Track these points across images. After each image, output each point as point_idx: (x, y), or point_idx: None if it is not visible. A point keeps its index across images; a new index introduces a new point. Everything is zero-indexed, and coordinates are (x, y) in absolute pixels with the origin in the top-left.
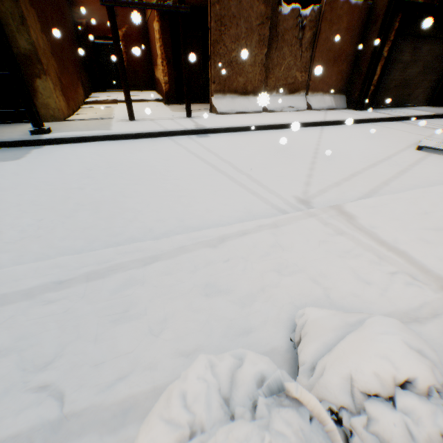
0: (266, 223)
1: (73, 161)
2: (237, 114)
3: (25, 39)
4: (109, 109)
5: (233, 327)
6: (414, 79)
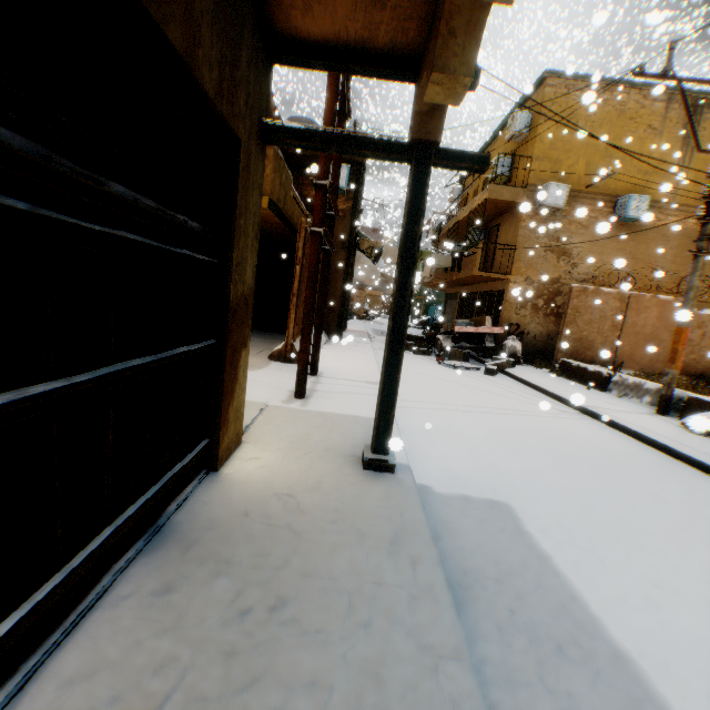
0: (619, 419)
1: (506, 463)
2: None
3: (251, 264)
4: None
5: (703, 440)
6: None
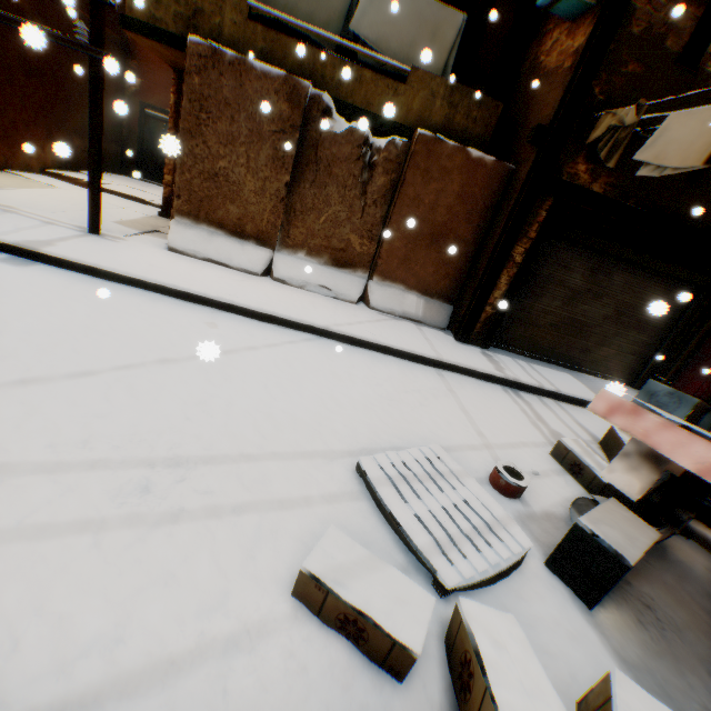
0: None
1: None
2: (203, 262)
3: None
4: (40, 185)
5: None
6: (599, 327)
